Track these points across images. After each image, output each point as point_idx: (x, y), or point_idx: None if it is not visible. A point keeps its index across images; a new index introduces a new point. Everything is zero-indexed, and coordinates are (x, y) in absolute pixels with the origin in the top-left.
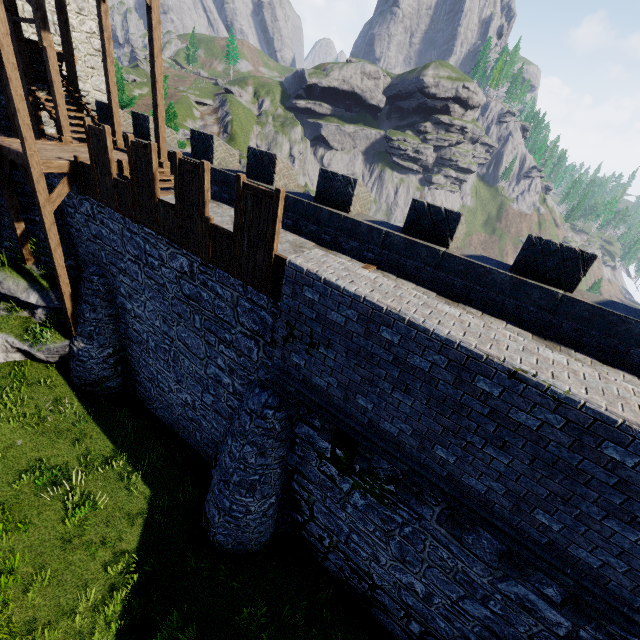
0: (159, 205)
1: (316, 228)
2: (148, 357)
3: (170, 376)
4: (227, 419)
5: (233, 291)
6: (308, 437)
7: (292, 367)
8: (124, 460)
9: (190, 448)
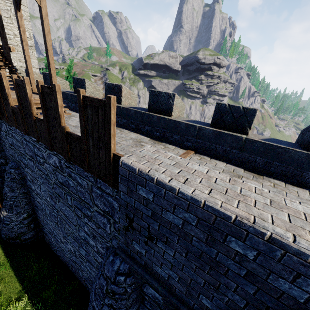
0: (36, 121)
1: (150, 128)
2: (47, 219)
3: (60, 233)
4: (95, 268)
5: (88, 181)
6: (154, 298)
7: (134, 252)
8: (26, 299)
9: (76, 280)
